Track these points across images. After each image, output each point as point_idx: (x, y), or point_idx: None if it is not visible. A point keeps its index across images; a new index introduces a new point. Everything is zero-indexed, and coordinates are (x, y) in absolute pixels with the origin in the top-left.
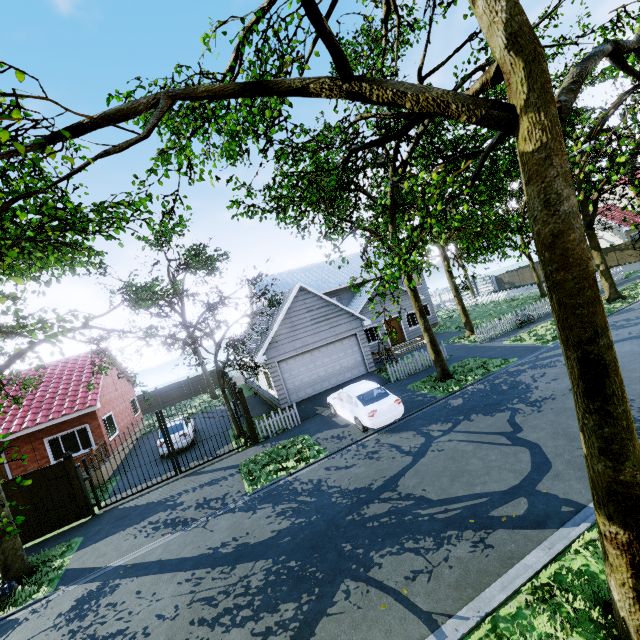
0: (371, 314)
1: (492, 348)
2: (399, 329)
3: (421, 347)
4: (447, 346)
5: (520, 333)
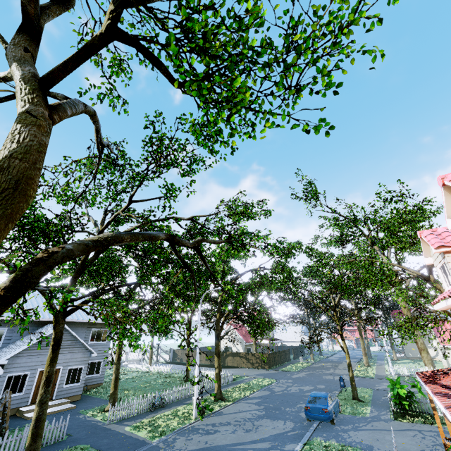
0: (31, 359)
1: (112, 433)
2: (53, 384)
3: (59, 413)
4: (80, 419)
5: (146, 418)
